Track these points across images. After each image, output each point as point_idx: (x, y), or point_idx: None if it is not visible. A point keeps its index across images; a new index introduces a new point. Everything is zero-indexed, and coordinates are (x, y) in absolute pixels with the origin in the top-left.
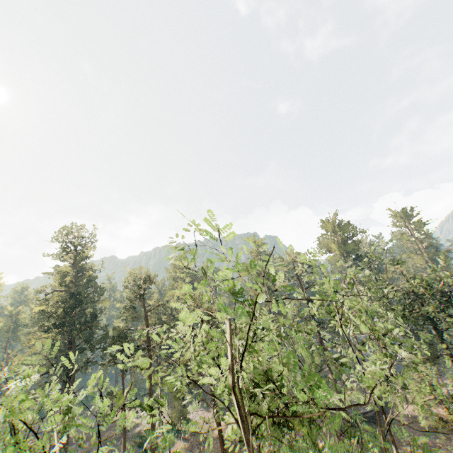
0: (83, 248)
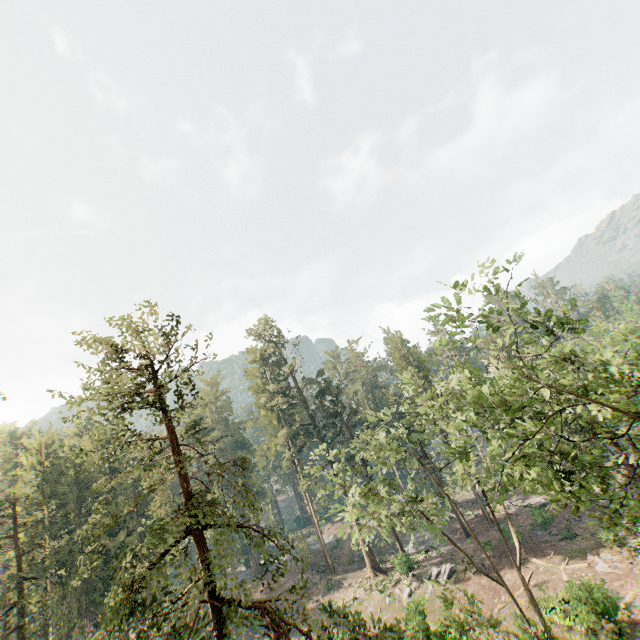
0: (265, 345)
